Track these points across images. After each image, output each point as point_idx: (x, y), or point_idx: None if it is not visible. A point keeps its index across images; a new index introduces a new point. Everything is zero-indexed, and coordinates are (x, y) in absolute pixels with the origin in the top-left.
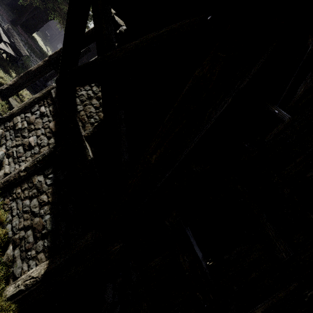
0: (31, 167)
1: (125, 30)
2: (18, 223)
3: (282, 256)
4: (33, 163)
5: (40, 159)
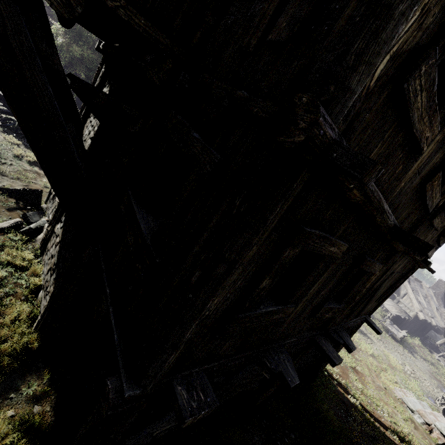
0: (52, 219)
1: (102, 45)
2: (46, 270)
3: (206, 170)
4: (53, 214)
5: (56, 208)
